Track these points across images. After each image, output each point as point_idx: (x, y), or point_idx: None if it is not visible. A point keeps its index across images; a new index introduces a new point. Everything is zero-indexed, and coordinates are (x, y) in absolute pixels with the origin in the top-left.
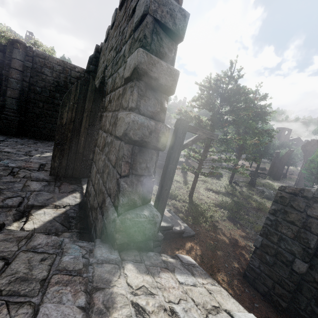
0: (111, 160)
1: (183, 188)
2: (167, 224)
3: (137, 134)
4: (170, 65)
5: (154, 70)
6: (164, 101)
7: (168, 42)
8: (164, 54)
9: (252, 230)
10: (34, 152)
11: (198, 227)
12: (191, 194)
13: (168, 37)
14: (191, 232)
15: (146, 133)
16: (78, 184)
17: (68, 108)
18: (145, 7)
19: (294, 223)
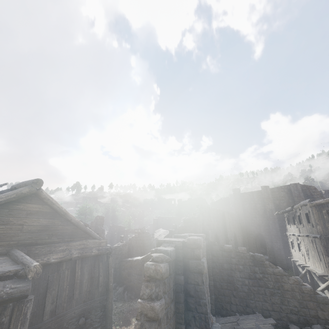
0: None
1: None
2: None
3: None
4: None
5: None
6: None
7: None
8: None
9: None
10: None
11: None
12: None
13: None
14: None
15: None
16: None
17: None
18: None
19: None
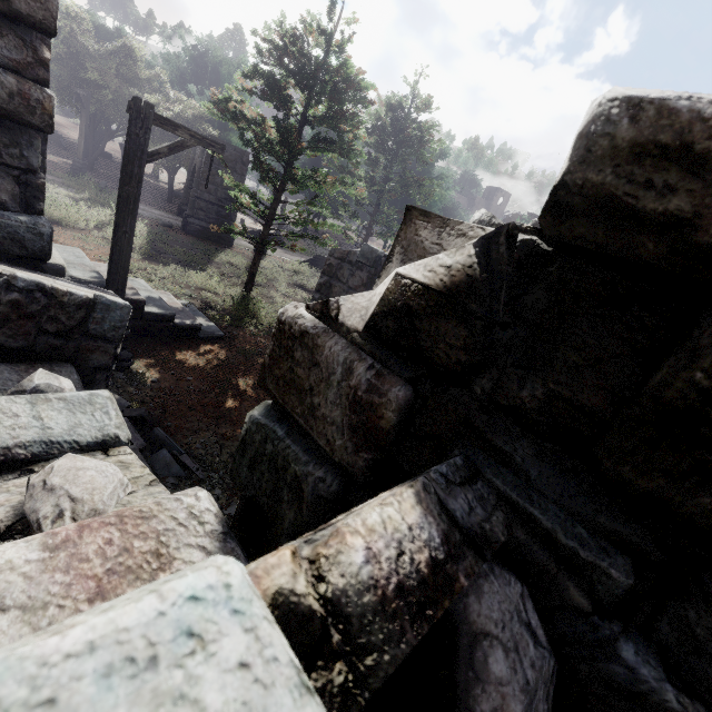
0: None
1: (241, 278)
2: (161, 311)
3: None
4: None
5: None
6: (42, 46)
7: None
8: None
9: None
10: None
11: (238, 330)
12: (248, 284)
13: None
14: (216, 333)
15: (2, 95)
16: None
17: None
18: None
19: None
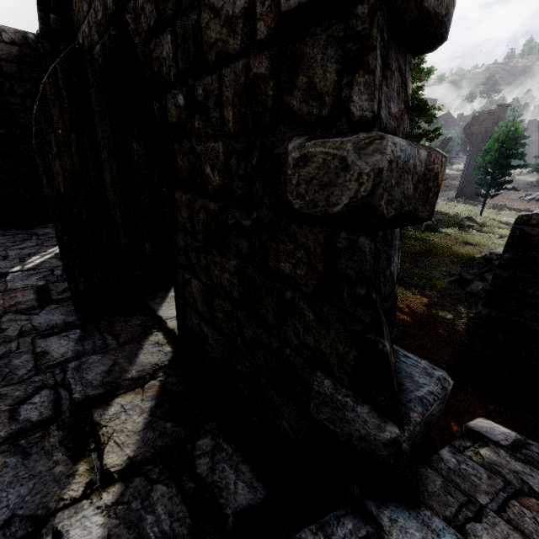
0: (283, 276)
1: None
2: None
3: (393, 201)
4: None
5: None
6: (408, 75)
7: None
8: None
9: (434, 291)
10: (3, 265)
11: None
12: None
13: None
14: None
15: (408, 191)
16: (142, 310)
17: (56, 146)
18: None
19: None
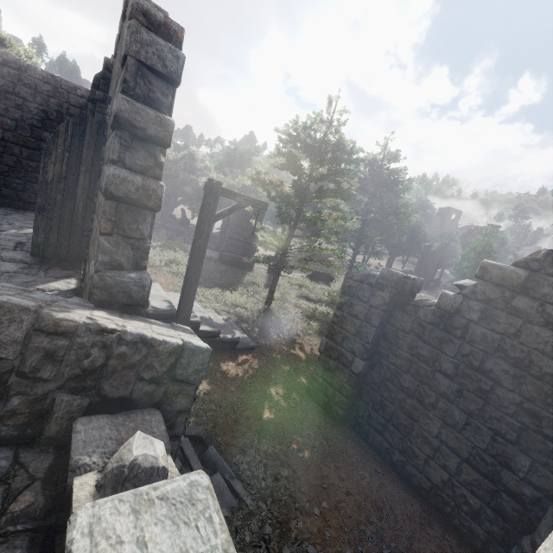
0: (99, 221)
1: (261, 293)
2: (211, 329)
3: (120, 190)
4: (161, 114)
5: (139, 119)
6: (160, 155)
7: (161, 86)
8: (156, 100)
9: None
10: (6, 227)
11: (265, 340)
12: (269, 299)
13: (161, 80)
14: (250, 344)
15: (132, 190)
16: (76, 269)
17: (55, 157)
18: (125, 47)
19: (358, 317)
